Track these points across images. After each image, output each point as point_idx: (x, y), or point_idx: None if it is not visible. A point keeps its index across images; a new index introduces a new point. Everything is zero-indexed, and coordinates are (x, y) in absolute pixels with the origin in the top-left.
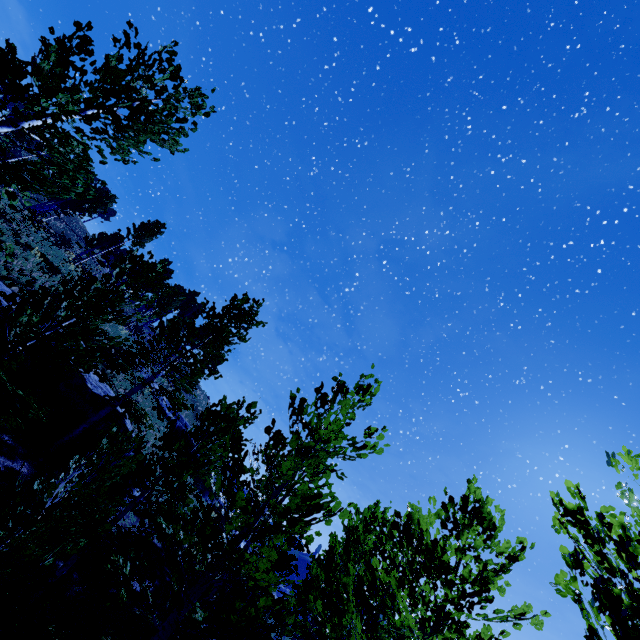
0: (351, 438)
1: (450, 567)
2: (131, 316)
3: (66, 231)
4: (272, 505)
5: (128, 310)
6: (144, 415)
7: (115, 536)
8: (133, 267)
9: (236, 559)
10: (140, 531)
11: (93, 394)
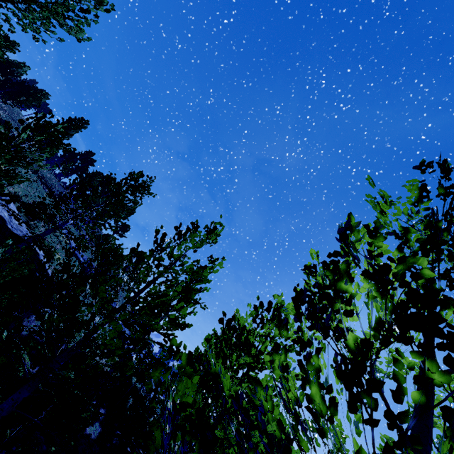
0: (196, 260)
1: (251, 343)
2: (33, 162)
3: (8, 120)
4: (127, 298)
5: (57, 186)
6: (53, 251)
7: (26, 337)
8: (36, 123)
9: (92, 331)
10: (40, 329)
11: (12, 233)
